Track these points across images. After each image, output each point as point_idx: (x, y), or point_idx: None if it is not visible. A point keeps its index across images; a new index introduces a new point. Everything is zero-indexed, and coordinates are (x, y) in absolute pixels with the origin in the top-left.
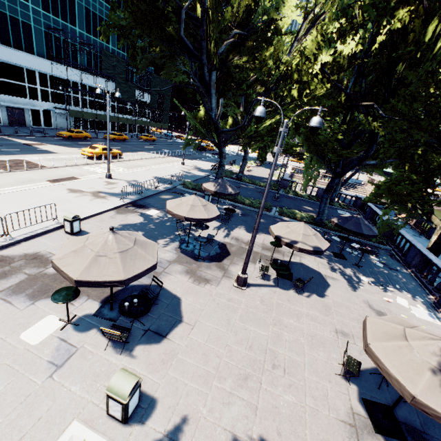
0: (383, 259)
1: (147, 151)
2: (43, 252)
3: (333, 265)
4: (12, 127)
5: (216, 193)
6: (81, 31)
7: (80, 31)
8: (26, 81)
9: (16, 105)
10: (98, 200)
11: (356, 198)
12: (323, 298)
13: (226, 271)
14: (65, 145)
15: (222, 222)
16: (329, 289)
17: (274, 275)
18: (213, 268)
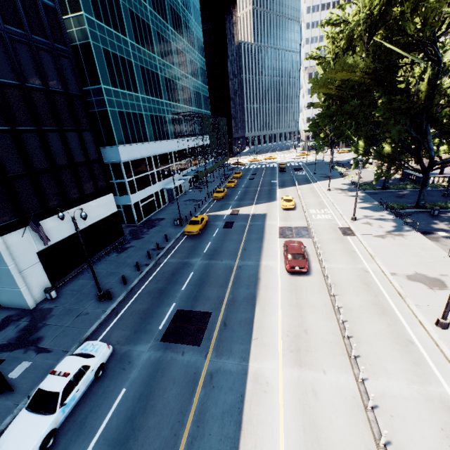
0: None
1: (274, 187)
2: None
3: None
4: (174, 203)
5: None
6: (182, 105)
7: (181, 105)
8: (170, 162)
9: (176, 185)
10: (408, 238)
11: None
12: None
13: None
14: (242, 205)
15: None
16: None
17: None
18: None
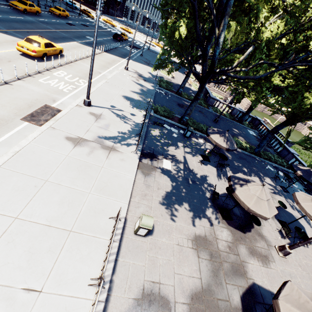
0: (297, 185)
1: (76, 39)
2: (147, 285)
3: (290, 202)
4: None
5: (227, 150)
6: None
7: None
8: None
9: None
10: (114, 157)
11: (255, 118)
12: (311, 243)
13: (264, 238)
14: None
15: (215, 167)
16: (307, 232)
17: (283, 230)
18: (257, 238)
